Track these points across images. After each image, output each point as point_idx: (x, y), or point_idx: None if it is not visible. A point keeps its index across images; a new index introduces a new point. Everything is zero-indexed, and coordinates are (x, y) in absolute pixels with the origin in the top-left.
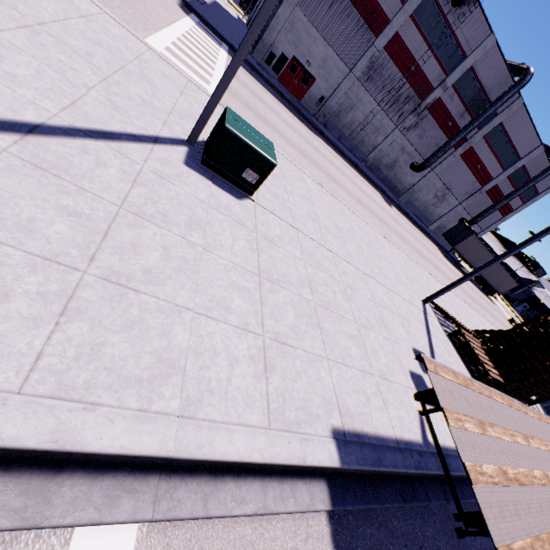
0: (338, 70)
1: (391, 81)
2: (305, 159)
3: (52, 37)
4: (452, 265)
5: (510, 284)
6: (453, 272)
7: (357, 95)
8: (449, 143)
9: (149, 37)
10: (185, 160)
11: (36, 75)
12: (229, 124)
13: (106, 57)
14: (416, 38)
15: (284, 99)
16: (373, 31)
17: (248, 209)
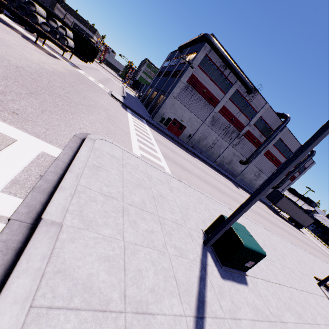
0: (197, 122)
1: (223, 124)
2: (208, 185)
3: (131, 206)
4: (278, 217)
5: (310, 220)
6: (283, 223)
7: (207, 132)
8: (258, 150)
9: (132, 145)
10: (218, 271)
11: (154, 268)
12: (243, 241)
13: (146, 195)
14: (233, 106)
15: (174, 140)
16: (212, 105)
17: (254, 290)
